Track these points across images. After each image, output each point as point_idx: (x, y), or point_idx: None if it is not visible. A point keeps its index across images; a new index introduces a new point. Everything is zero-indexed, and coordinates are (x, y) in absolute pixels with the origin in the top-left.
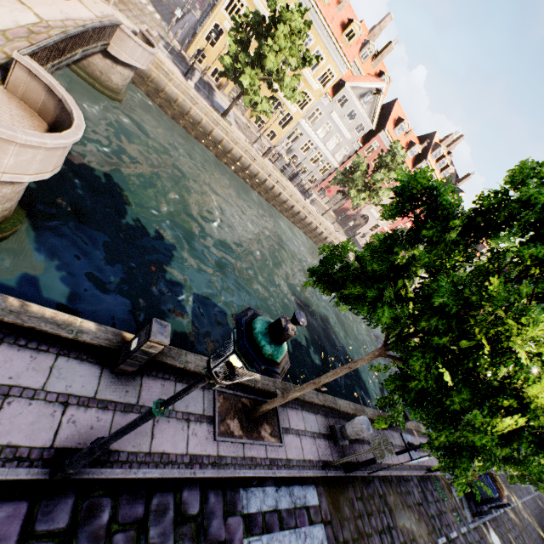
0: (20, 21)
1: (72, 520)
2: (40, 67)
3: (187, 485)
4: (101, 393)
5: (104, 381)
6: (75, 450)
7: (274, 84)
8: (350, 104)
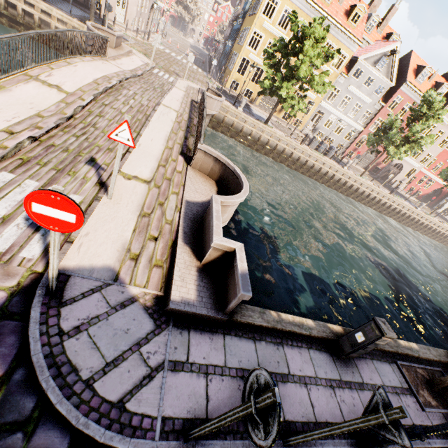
0: (172, 119)
1: None
2: (210, 148)
3: None
4: (342, 376)
5: (337, 365)
6: None
7: None
8: (365, 73)
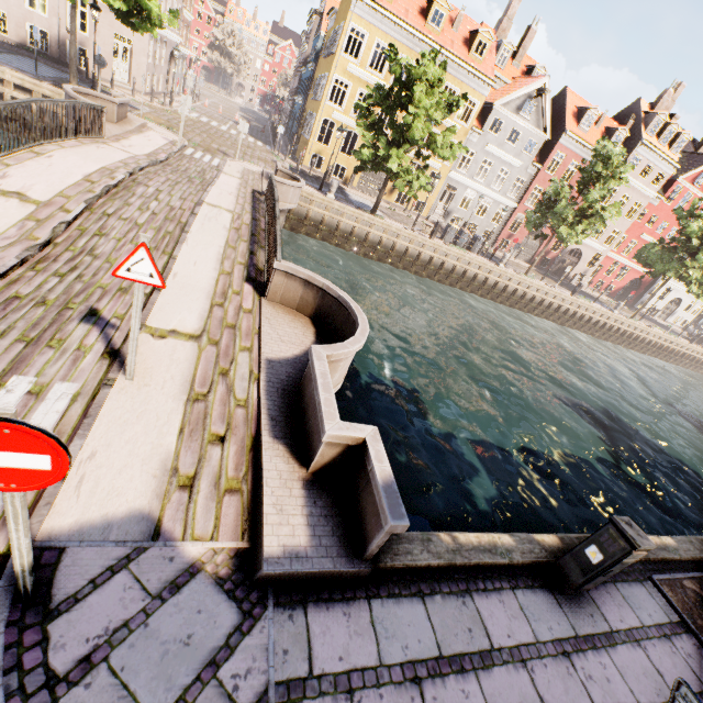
0: (226, 225)
1: None
2: (294, 265)
3: None
4: (577, 627)
5: (565, 609)
6: None
7: None
8: (507, 124)
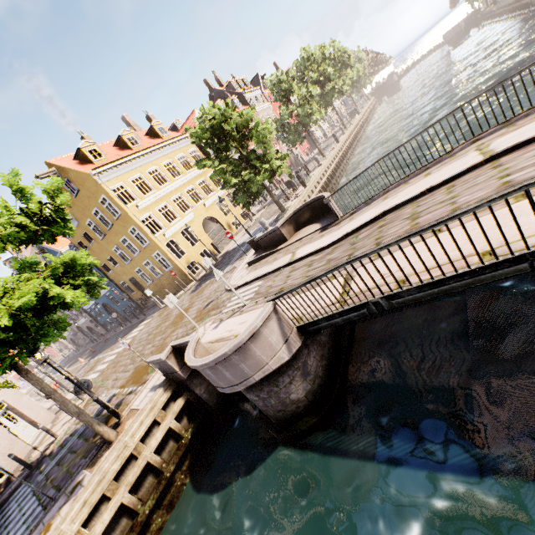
0: None
1: None
2: None
3: None
4: None
5: None
6: None
7: (207, 202)
8: None
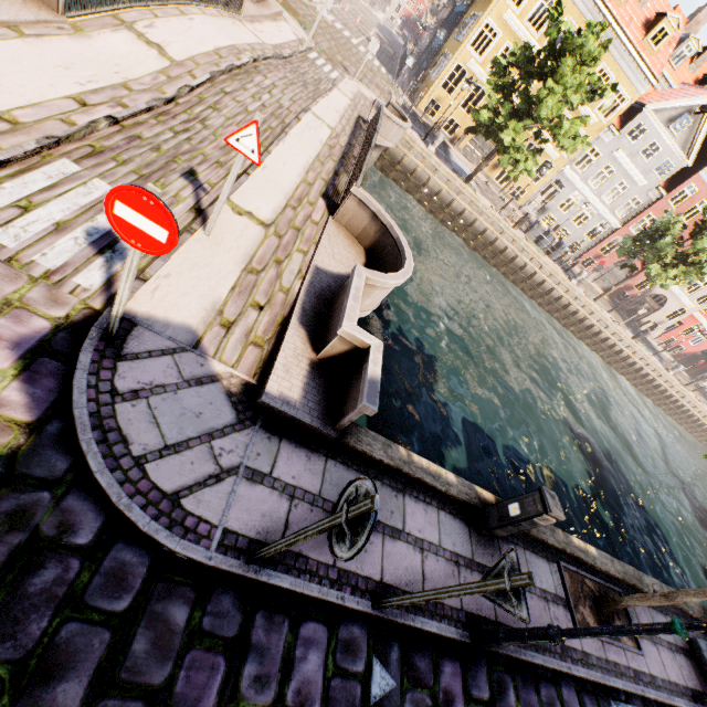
0: (322, 139)
1: (490, 691)
2: (369, 196)
3: (562, 680)
4: (475, 555)
5: (473, 541)
6: (476, 615)
7: None
8: (649, 134)
